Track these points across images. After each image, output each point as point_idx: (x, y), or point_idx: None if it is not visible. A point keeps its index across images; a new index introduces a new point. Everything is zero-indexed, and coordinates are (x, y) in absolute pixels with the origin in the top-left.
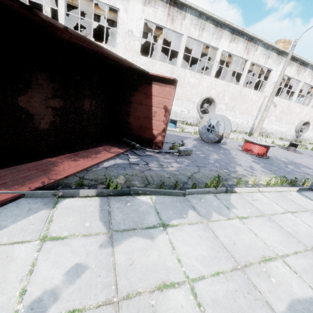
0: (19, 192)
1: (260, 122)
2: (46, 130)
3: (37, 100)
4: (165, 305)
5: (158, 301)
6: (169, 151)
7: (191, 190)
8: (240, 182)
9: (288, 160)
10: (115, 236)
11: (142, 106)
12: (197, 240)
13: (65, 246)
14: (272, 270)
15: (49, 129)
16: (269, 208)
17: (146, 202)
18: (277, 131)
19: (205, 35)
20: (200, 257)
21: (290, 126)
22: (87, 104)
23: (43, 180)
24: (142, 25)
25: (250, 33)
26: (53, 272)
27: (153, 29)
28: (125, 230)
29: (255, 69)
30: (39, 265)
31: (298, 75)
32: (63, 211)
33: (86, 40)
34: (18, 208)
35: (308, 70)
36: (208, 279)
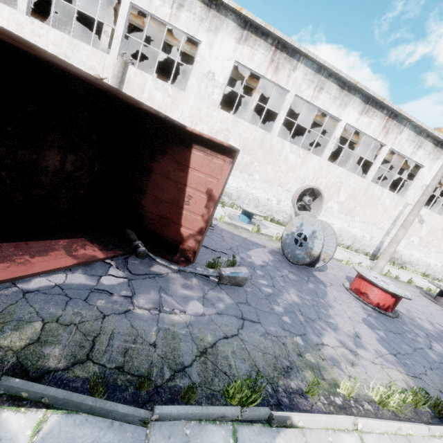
0: None
1: (392, 243)
2: None
3: None
4: None
5: None
6: (200, 273)
7: (173, 408)
8: (316, 391)
9: (435, 328)
10: None
11: (169, 182)
12: None
13: None
14: None
15: None
16: None
17: (9, 442)
18: (419, 262)
19: (323, 98)
20: None
21: None
22: (54, 160)
23: None
24: (229, 68)
25: (393, 107)
26: None
27: (246, 76)
28: None
29: (395, 160)
30: None
31: None
32: None
33: None
34: None
35: None
36: None
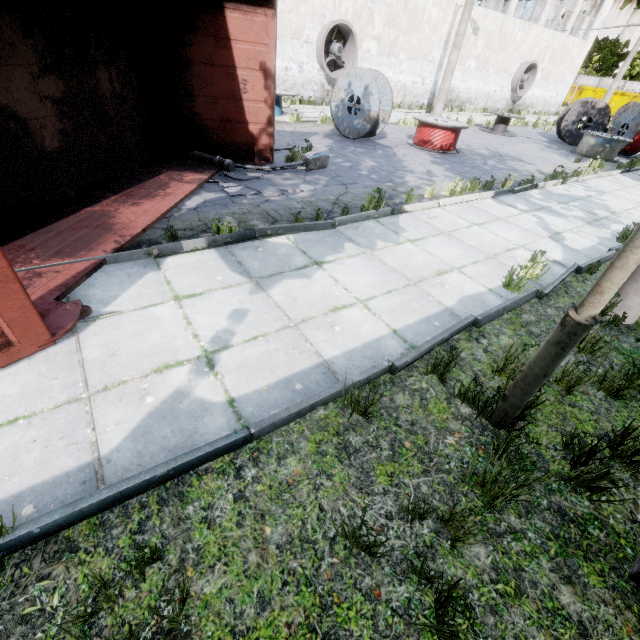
0: (97, 258)
1: (446, 76)
2: (58, 153)
3: (21, 86)
4: (342, 320)
5: (335, 319)
6: (290, 165)
7: (343, 217)
8: (412, 196)
9: (490, 152)
10: (262, 283)
11: (215, 71)
12: (363, 270)
13: (209, 300)
14: (446, 280)
15: (61, 149)
16: (450, 224)
17: (284, 244)
18: (478, 95)
19: None
20: (368, 283)
21: (503, 80)
22: (105, 81)
23: (114, 239)
24: None
25: None
26: (214, 320)
27: None
28: (271, 275)
29: None
30: (194, 318)
31: None
32: (175, 271)
33: None
34: (113, 277)
35: None
36: (380, 298)
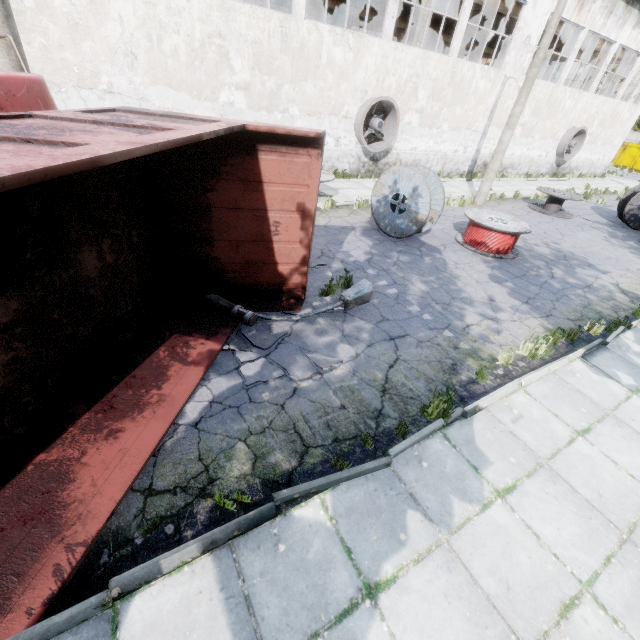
0: None
1: (496, 156)
2: (0, 393)
3: None
4: None
5: None
6: (325, 310)
7: (400, 446)
8: (485, 375)
9: (552, 250)
10: None
11: (241, 215)
12: (442, 609)
13: None
14: (580, 636)
15: (7, 384)
16: (545, 435)
17: (318, 524)
18: (522, 160)
19: None
20: None
21: (549, 145)
22: (91, 260)
23: (56, 561)
24: None
25: None
26: None
27: None
28: None
29: None
30: None
31: (579, 12)
32: None
33: (29, 181)
34: None
35: None
36: None
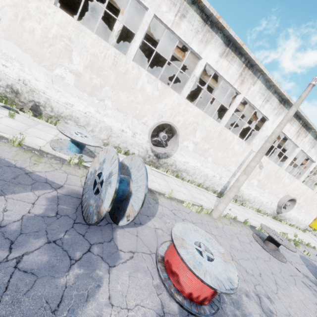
0: None
1: (233, 188)
2: None
3: None
4: None
5: None
6: None
7: None
8: None
9: (263, 314)
10: None
11: None
12: None
13: None
14: None
15: None
16: None
17: None
18: (255, 200)
19: (185, 27)
20: None
21: (273, 198)
22: None
23: None
24: None
25: (250, 55)
26: None
27: None
28: None
29: (247, 113)
30: None
31: (296, 138)
32: None
33: None
34: None
35: (309, 136)
36: None
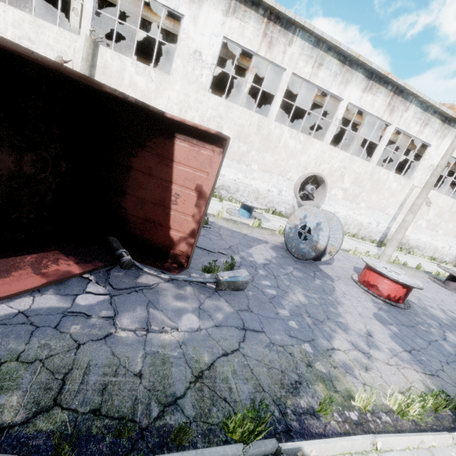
0: None
1: (400, 229)
2: None
3: None
4: None
5: None
6: (195, 280)
7: None
8: (329, 409)
9: (447, 316)
10: None
11: (152, 180)
12: None
13: None
14: None
15: None
16: None
17: None
18: (427, 245)
19: (322, 75)
20: None
21: (451, 241)
22: (7, 162)
23: None
24: (218, 45)
25: (398, 82)
26: None
27: (237, 55)
28: None
29: (400, 140)
30: None
31: None
32: None
33: None
34: None
35: None
36: None
